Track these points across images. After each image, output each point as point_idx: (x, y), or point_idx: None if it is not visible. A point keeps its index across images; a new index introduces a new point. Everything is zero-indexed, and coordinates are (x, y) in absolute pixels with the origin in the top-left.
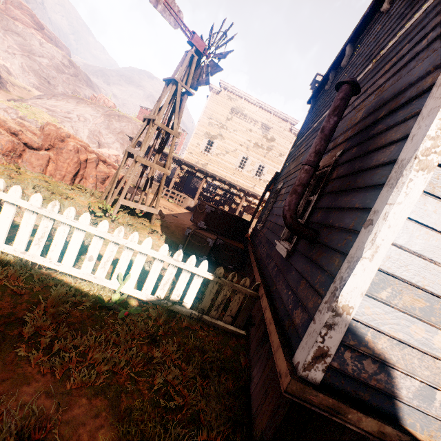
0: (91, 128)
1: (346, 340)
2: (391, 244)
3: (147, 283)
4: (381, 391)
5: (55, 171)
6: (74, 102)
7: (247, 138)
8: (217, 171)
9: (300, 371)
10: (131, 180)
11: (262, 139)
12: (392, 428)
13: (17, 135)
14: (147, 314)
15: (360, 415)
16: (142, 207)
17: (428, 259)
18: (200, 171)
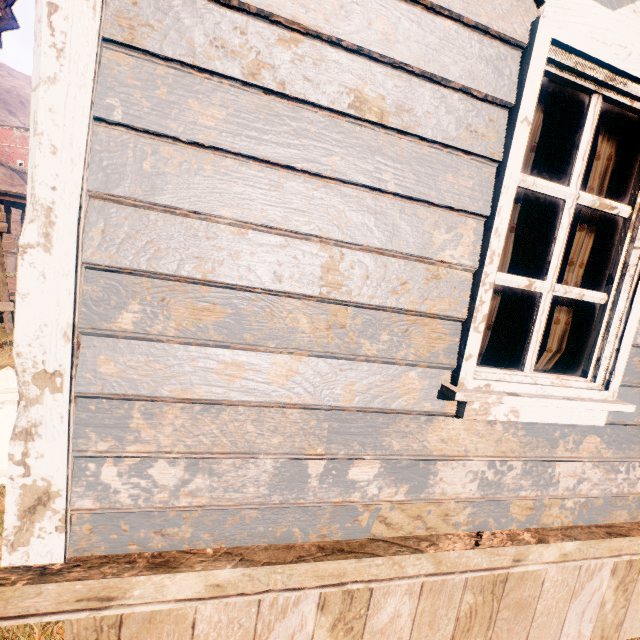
0: None
1: (88, 445)
2: (95, 199)
3: None
4: (208, 509)
5: None
6: None
7: None
8: None
9: (3, 555)
10: None
11: None
12: (231, 570)
13: None
14: None
15: (158, 581)
16: None
17: (191, 213)
18: None
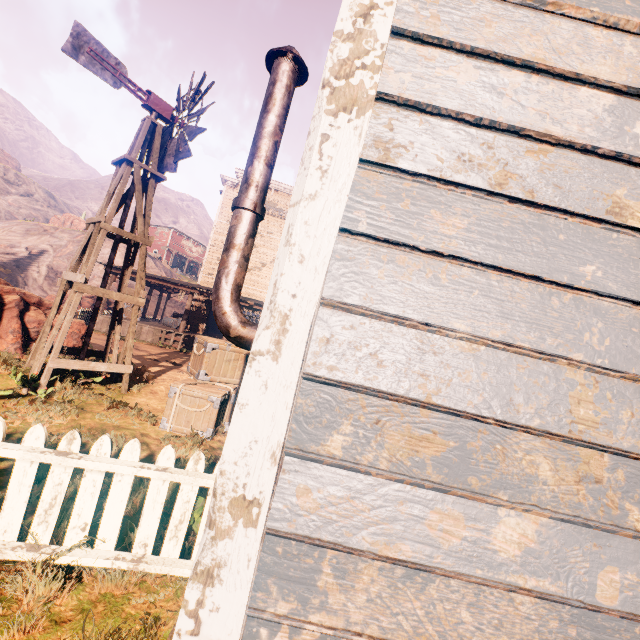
0: (53, 263)
1: (267, 602)
2: (325, 306)
3: (4, 518)
4: None
5: None
6: (21, 230)
7: None
8: (254, 294)
9: None
10: (68, 325)
11: None
12: None
13: None
14: (1, 591)
15: None
16: (98, 365)
17: (421, 324)
18: None
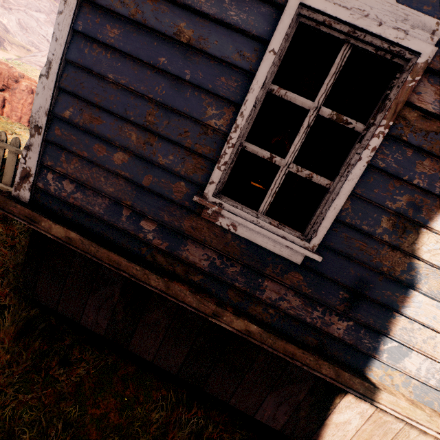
0: None
1: (45, 161)
2: (68, 62)
3: None
4: (79, 208)
5: (11, 112)
6: None
7: None
8: None
9: (13, 191)
10: None
11: None
12: (76, 234)
13: None
14: None
15: (50, 223)
16: None
17: (98, 74)
18: None
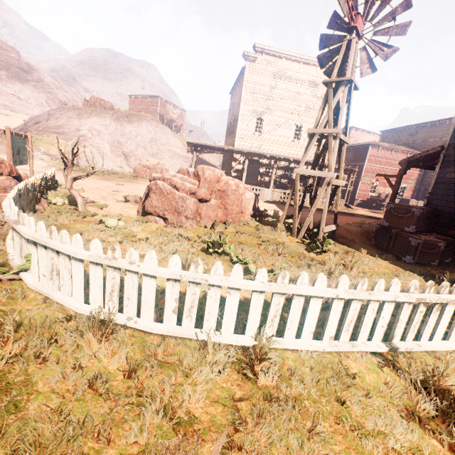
0: (109, 140)
1: None
2: None
3: None
4: None
5: (226, 217)
6: (74, 115)
7: (296, 103)
8: (273, 150)
9: None
10: (327, 206)
11: (313, 99)
12: None
13: (195, 193)
14: None
15: None
16: (332, 227)
17: None
18: (271, 157)
